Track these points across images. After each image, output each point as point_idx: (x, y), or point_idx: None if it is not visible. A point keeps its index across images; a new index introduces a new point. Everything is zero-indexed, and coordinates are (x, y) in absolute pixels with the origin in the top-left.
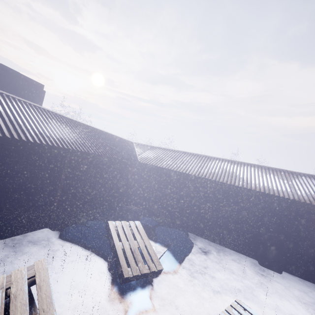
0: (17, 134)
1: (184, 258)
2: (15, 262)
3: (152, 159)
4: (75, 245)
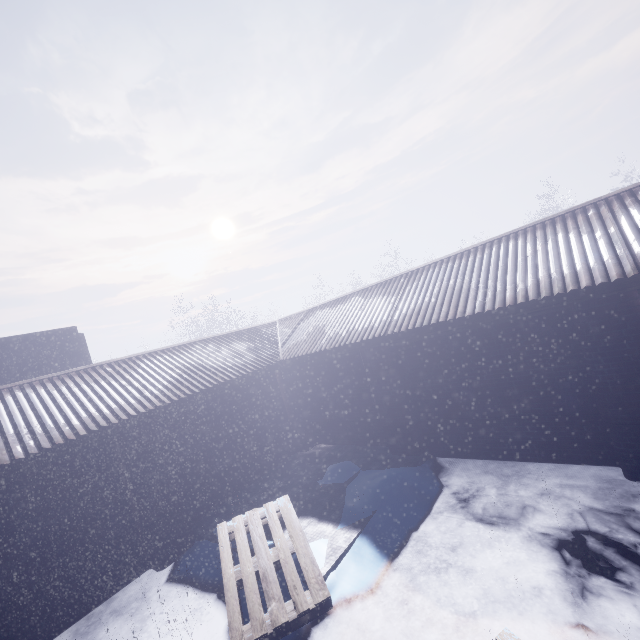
0: None
1: (405, 540)
2: None
3: (305, 340)
4: (185, 592)
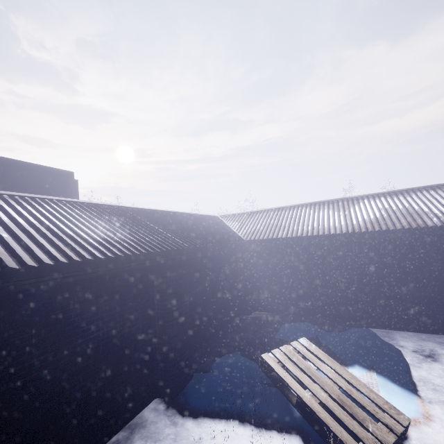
0: (75, 252)
1: (412, 381)
2: None
3: (262, 230)
4: (222, 419)
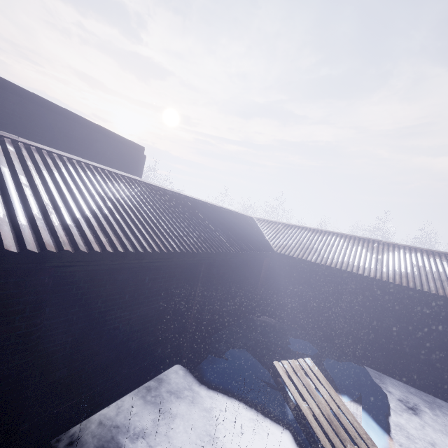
0: (161, 242)
1: (390, 423)
2: (167, 432)
3: (294, 247)
4: (229, 398)
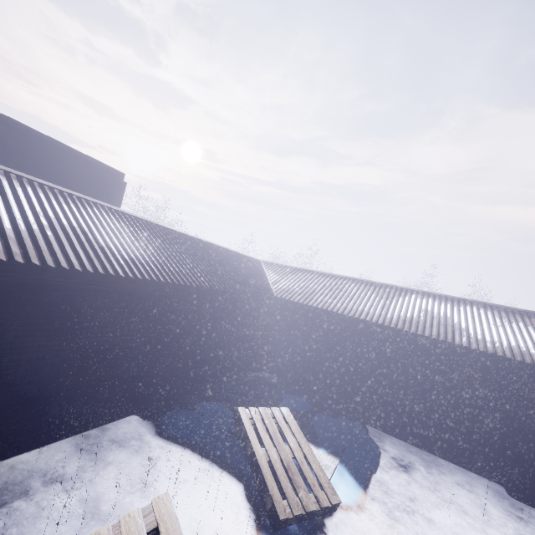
0: (102, 264)
1: (371, 479)
2: (95, 480)
3: (297, 291)
4: (184, 449)
